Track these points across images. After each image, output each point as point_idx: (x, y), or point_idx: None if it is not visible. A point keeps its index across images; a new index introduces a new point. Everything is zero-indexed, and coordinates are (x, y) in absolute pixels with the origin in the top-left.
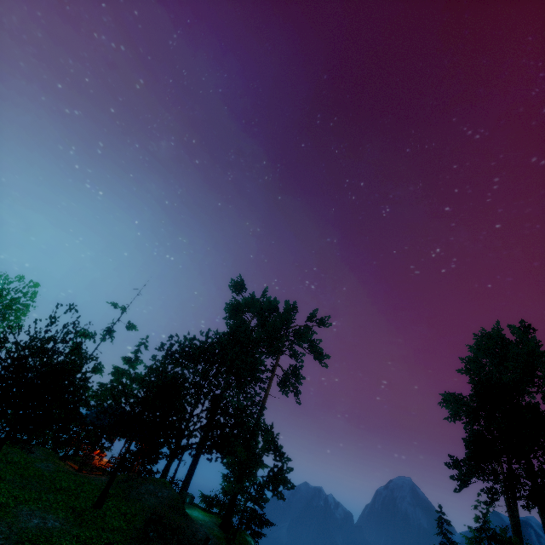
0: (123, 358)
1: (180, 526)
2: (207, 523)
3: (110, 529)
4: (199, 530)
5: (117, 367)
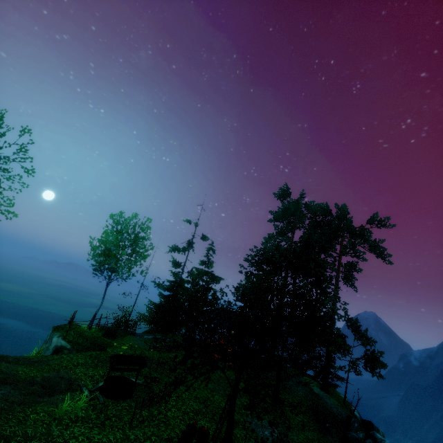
0: (201, 262)
1: (327, 409)
2: (317, 390)
3: (300, 425)
4: (330, 404)
5: (196, 268)
